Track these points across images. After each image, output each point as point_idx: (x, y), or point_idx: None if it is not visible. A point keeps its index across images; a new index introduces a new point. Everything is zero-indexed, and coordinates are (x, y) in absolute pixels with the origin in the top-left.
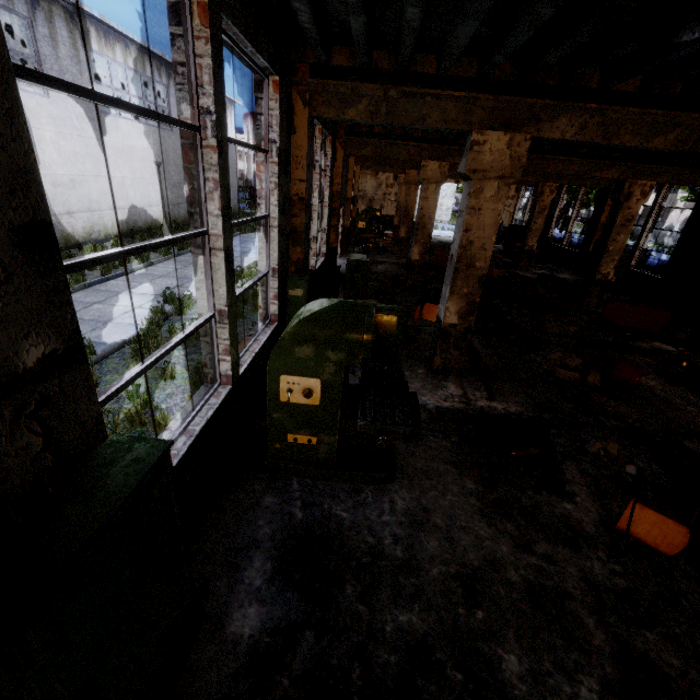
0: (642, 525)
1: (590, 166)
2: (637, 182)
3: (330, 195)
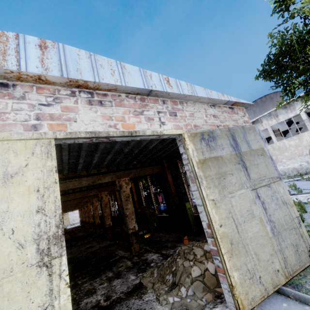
0: None
1: (75, 206)
2: (84, 205)
3: None
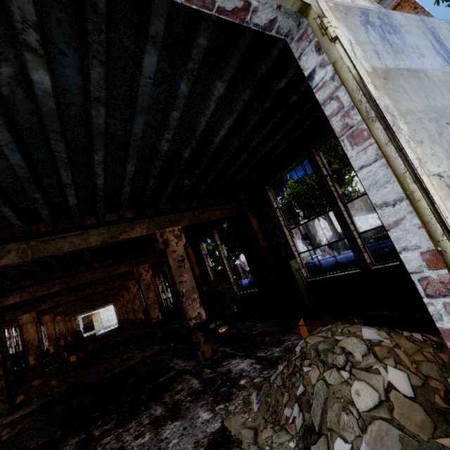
0: (73, 359)
1: (105, 298)
2: (119, 296)
3: (22, 341)
